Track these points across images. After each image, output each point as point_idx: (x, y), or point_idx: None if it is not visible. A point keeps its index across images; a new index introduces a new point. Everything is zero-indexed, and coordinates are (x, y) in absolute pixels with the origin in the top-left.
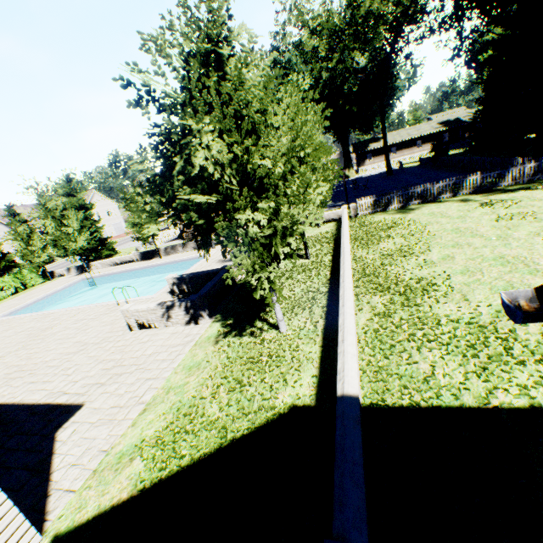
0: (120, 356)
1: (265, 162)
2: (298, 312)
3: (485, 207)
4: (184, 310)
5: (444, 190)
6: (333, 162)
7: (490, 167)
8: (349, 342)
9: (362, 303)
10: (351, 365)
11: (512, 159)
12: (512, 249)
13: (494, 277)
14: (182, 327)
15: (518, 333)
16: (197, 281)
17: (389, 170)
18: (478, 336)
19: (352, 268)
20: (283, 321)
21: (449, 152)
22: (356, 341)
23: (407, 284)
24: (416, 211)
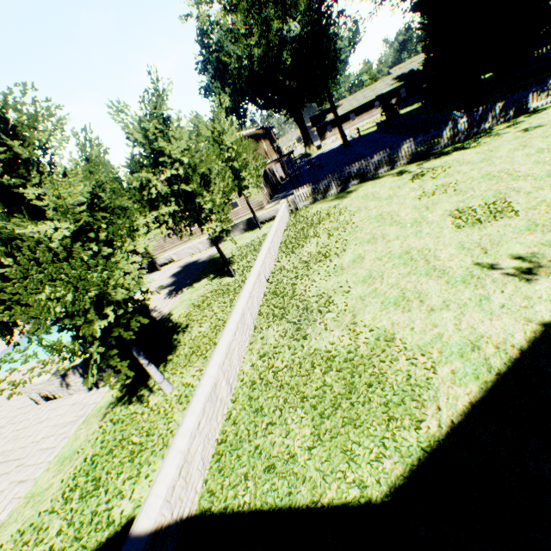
0: (11, 447)
1: (45, 227)
2: (194, 360)
3: (416, 180)
4: (80, 377)
5: (380, 164)
6: (226, 170)
7: (434, 125)
8: (185, 428)
9: (256, 339)
10: (167, 472)
11: (450, 115)
12: (420, 239)
13: (391, 284)
14: (84, 395)
15: (387, 371)
16: None
17: (346, 142)
18: (344, 383)
19: (266, 286)
20: (165, 381)
21: (408, 108)
22: (225, 404)
23: (307, 305)
24: (352, 194)
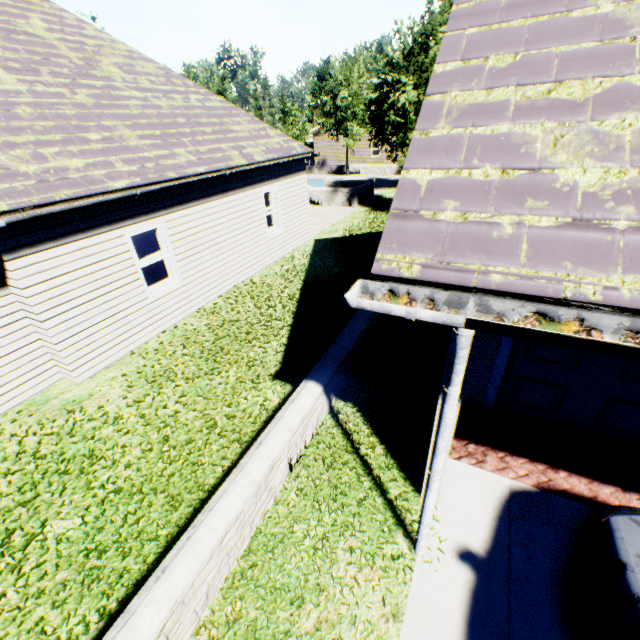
0: None
1: None
2: None
3: None
4: (345, 196)
5: None
6: None
7: None
8: None
9: None
10: None
11: None
12: None
13: None
14: (341, 207)
15: None
16: (346, 187)
17: None
18: None
19: None
20: None
21: None
22: None
23: None
24: None
